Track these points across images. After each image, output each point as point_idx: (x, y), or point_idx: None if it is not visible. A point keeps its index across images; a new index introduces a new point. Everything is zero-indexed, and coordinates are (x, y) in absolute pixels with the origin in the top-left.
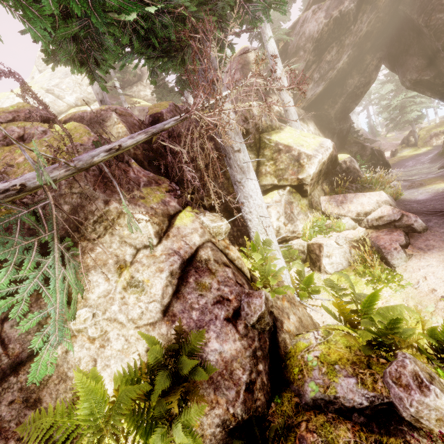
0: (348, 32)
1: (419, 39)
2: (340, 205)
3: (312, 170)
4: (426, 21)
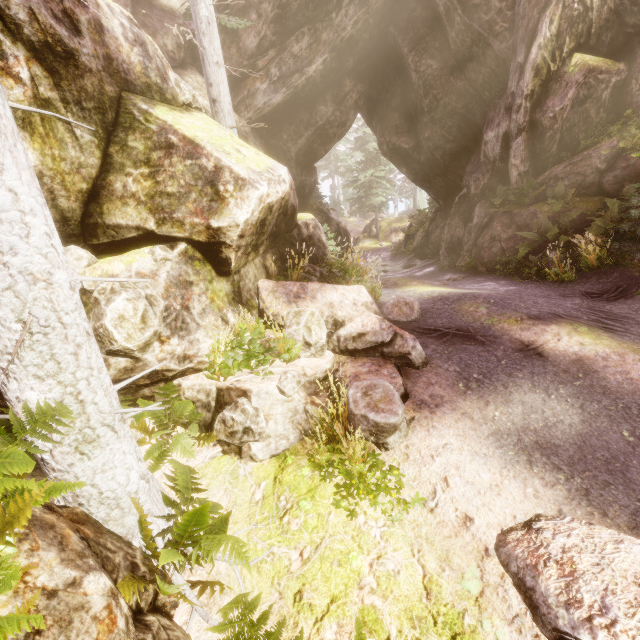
0: (328, 20)
1: (404, 90)
2: (293, 302)
3: (244, 213)
4: (416, 63)
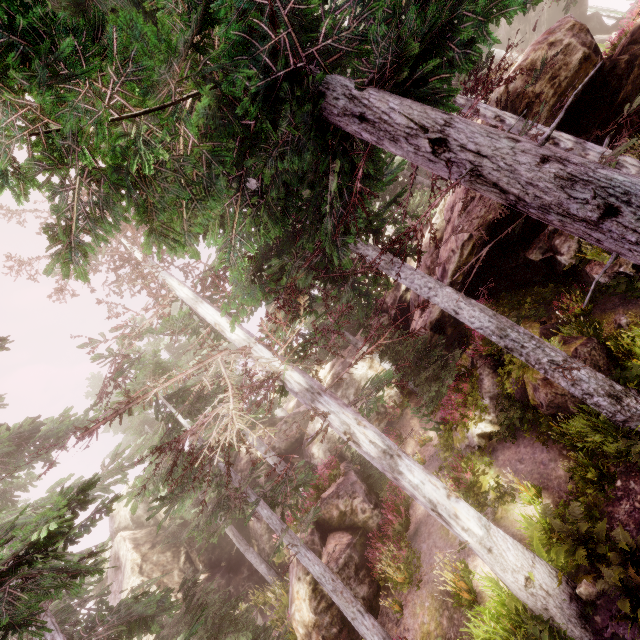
0: None
1: None
2: None
3: None
4: None
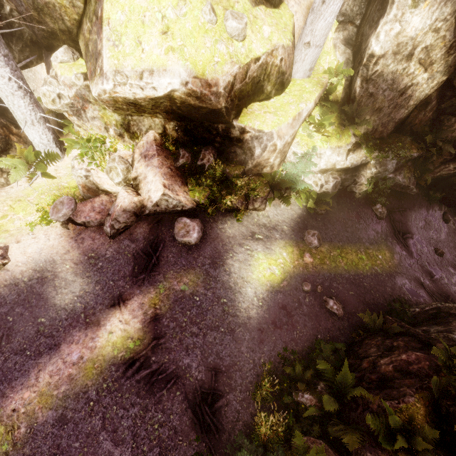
0: None
1: None
2: (142, 157)
3: (94, 92)
4: None
